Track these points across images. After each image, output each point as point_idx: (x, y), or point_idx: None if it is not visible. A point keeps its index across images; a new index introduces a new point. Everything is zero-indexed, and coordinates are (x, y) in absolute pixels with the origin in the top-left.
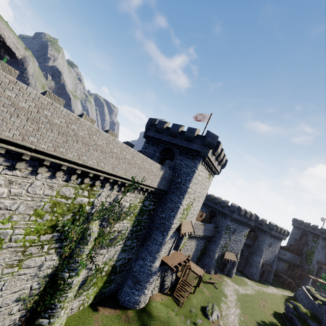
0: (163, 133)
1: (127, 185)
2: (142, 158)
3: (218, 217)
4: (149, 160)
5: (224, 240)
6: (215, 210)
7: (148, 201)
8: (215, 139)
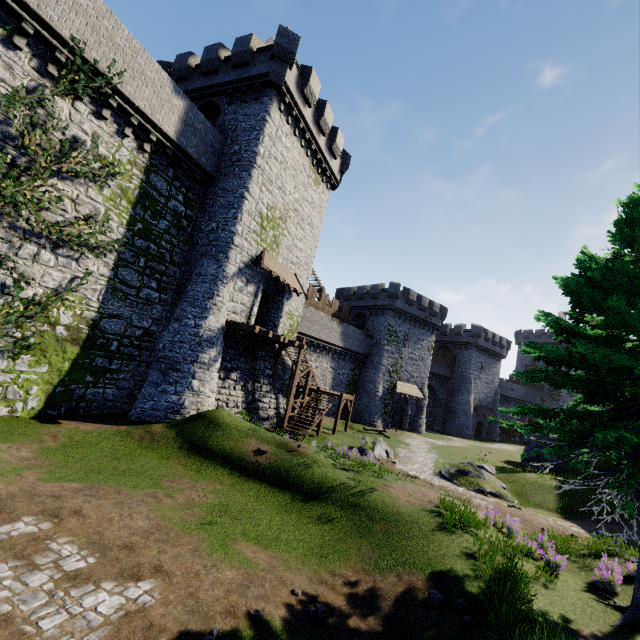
0: (190, 79)
1: (62, 58)
2: (96, 1)
3: (370, 320)
4: (123, 27)
5: (389, 358)
6: (362, 310)
7: (166, 184)
8: (294, 41)
